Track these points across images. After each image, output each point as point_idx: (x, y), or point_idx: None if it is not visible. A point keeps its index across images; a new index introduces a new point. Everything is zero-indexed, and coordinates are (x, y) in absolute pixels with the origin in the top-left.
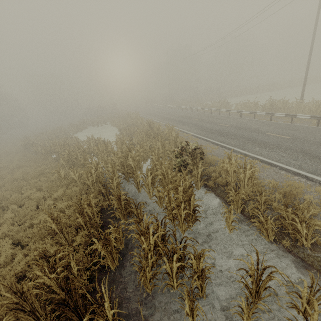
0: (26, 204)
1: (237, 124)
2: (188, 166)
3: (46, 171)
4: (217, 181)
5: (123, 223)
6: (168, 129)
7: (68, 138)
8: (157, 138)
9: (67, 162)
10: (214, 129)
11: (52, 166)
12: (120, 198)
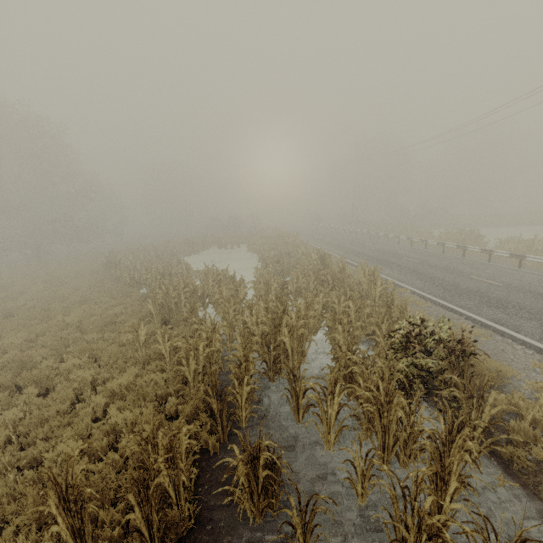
0: (58, 390)
1: (522, 284)
2: (448, 389)
3: (121, 318)
4: (541, 454)
5: (251, 528)
6: (364, 273)
7: (175, 262)
8: (339, 289)
9: (159, 308)
10: (464, 286)
11: (134, 311)
12: (257, 459)
